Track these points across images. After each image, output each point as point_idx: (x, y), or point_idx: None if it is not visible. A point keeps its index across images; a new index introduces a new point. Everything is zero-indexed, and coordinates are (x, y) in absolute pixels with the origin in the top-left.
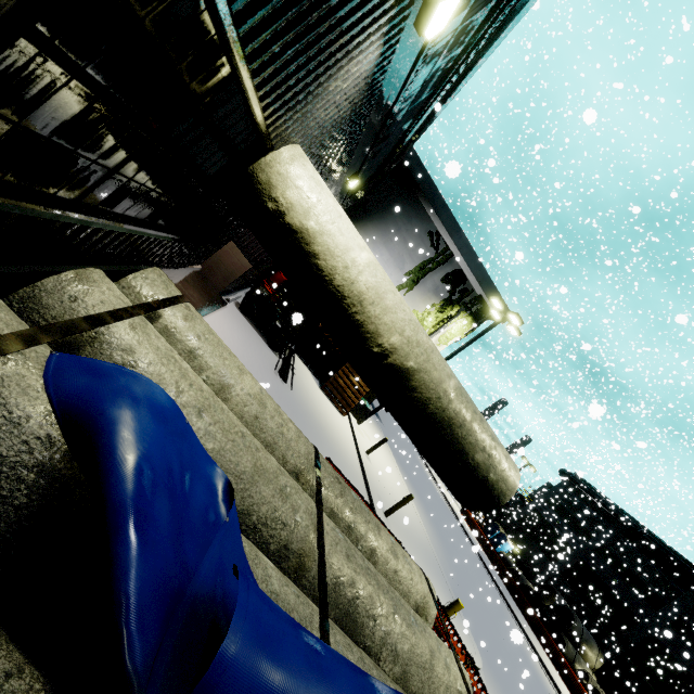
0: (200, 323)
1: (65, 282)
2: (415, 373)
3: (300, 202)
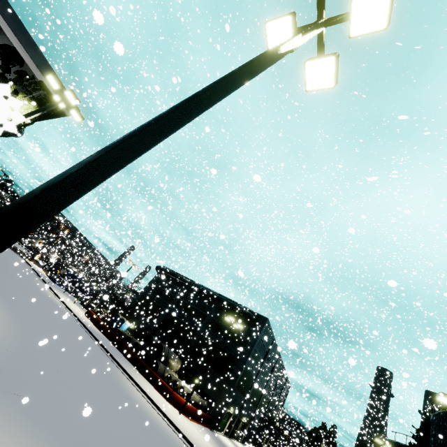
0: None
1: None
2: None
3: None
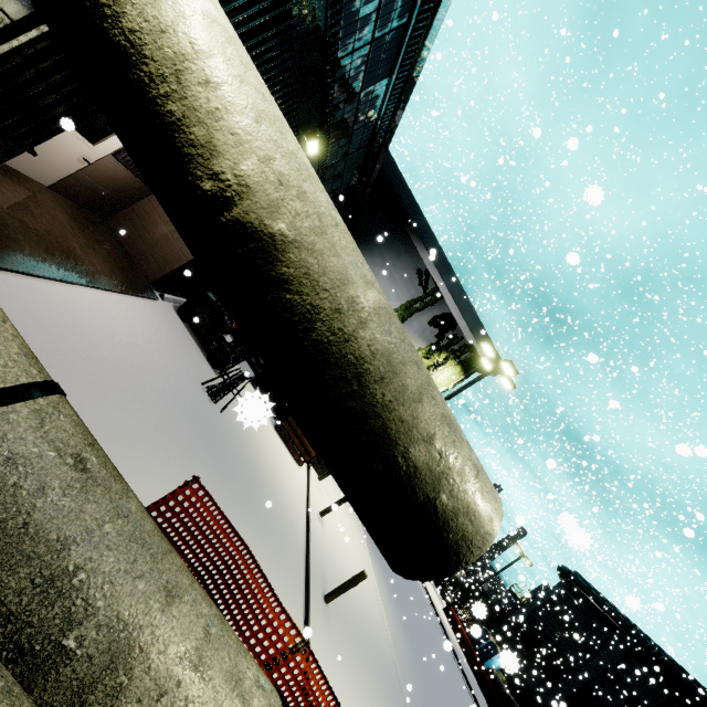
0: None
1: None
2: (290, 248)
3: None
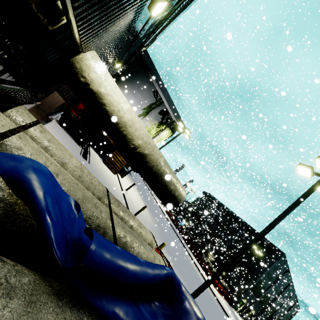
0: (48, 134)
1: None
2: (148, 155)
3: (97, 79)
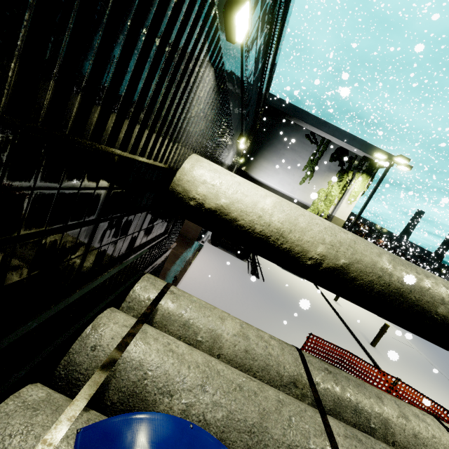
0: (183, 299)
1: (86, 338)
2: (349, 266)
3: (209, 191)
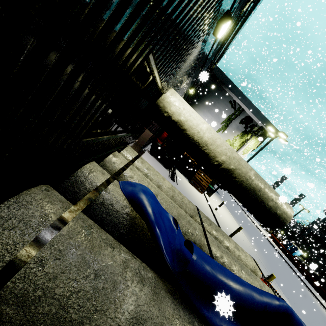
0: (146, 163)
1: (111, 158)
2: (234, 170)
3: (176, 110)
